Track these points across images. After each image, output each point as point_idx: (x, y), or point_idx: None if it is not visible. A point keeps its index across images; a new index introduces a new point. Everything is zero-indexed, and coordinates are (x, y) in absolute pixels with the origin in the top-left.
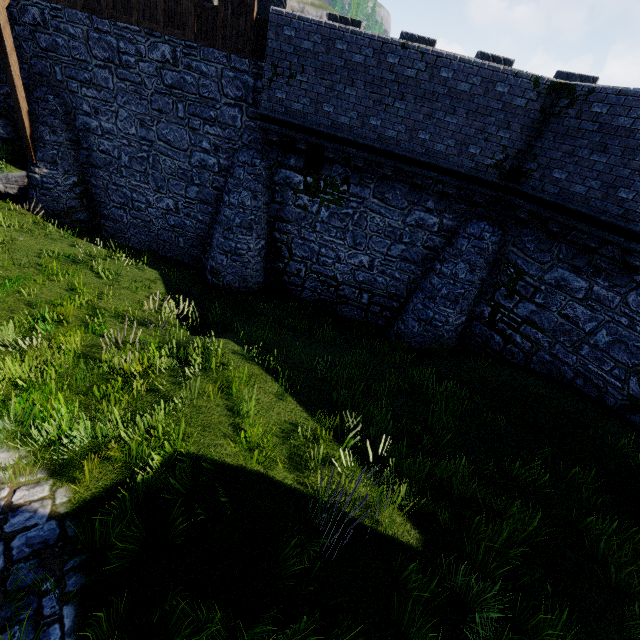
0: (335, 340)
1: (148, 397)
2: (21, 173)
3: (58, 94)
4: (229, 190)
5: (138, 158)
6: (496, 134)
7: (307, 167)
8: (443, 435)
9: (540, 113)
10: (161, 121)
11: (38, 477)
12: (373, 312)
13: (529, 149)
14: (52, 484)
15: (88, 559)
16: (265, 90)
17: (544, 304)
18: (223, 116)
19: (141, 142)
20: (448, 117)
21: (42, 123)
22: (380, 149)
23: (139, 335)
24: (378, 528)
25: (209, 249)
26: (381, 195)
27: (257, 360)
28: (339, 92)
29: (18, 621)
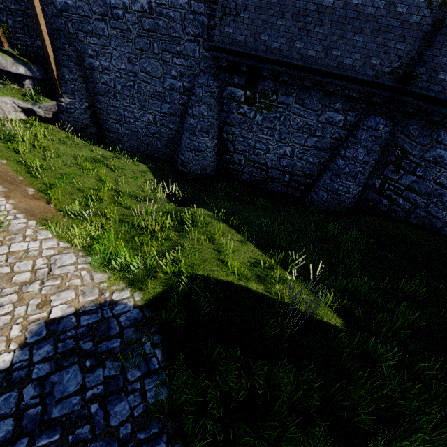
0: (268, 207)
1: (166, 243)
2: (53, 103)
3: (71, 43)
4: (192, 105)
5: (127, 86)
6: (394, 47)
7: (247, 84)
8: (351, 265)
9: (431, 26)
10: (142, 57)
11: (122, 287)
12: (292, 187)
13: (419, 57)
14: (130, 290)
15: (161, 328)
16: (217, 27)
17: (423, 175)
18: (186, 50)
19: (129, 74)
20: (356, 36)
21: (63, 66)
22: (302, 66)
23: (155, 206)
24: (317, 317)
25: (178, 148)
26: (301, 101)
27: (223, 221)
28: (272, 23)
29: (135, 355)
